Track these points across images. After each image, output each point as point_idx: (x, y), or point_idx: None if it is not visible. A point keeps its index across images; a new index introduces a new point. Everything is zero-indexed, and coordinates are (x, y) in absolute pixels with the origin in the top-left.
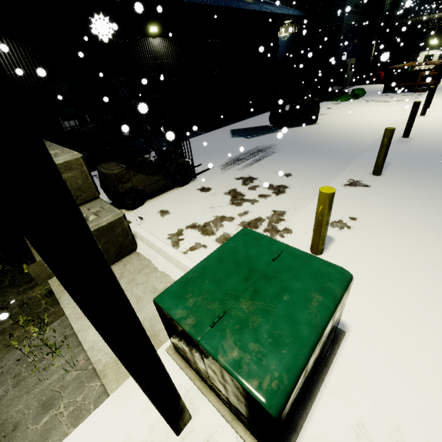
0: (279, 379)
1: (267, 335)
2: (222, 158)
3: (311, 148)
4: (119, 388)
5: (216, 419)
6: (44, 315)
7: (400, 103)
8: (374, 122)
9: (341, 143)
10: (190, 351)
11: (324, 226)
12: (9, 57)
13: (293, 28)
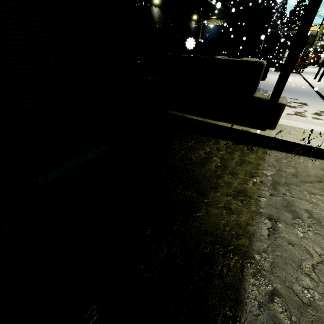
0: None
1: None
2: None
3: (285, 90)
4: None
5: None
6: (253, 150)
7: (294, 77)
8: (296, 83)
9: (297, 89)
10: None
11: None
12: None
13: (224, 22)
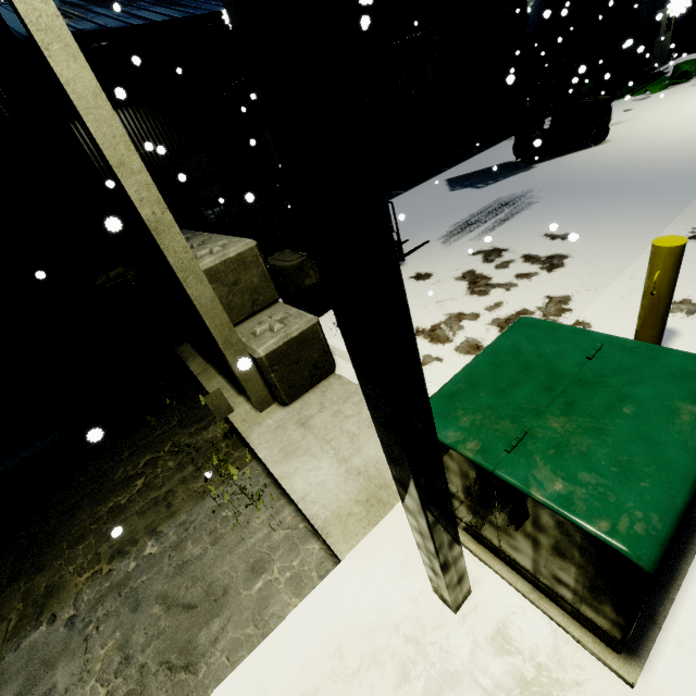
0: (645, 521)
1: (607, 462)
2: (441, 226)
3: (603, 186)
4: (356, 547)
5: (510, 596)
6: (228, 461)
7: None
8: None
9: (664, 168)
10: (468, 492)
11: (663, 307)
12: (137, 132)
13: None
